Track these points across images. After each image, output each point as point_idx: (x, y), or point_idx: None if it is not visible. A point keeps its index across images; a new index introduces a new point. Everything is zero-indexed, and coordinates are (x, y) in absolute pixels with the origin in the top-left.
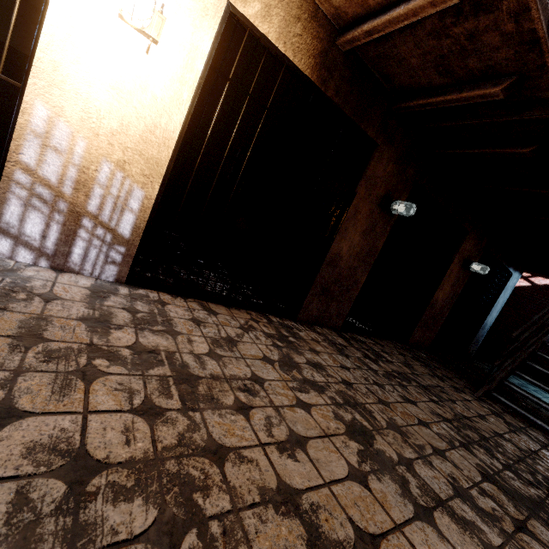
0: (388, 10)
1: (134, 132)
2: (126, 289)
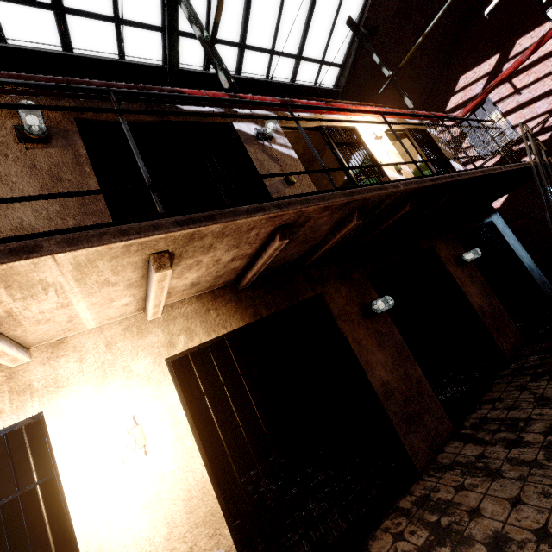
0: (253, 264)
1: (179, 516)
2: None
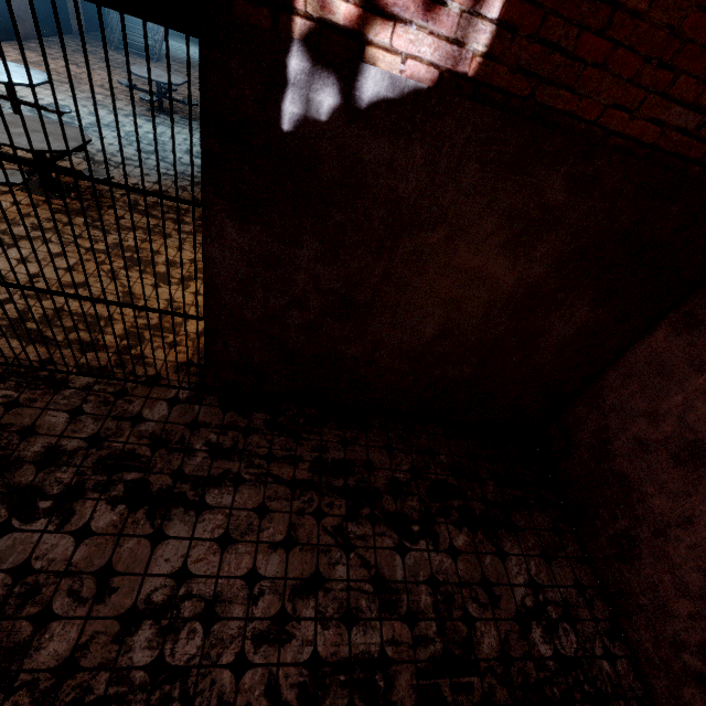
0: None
1: None
2: None
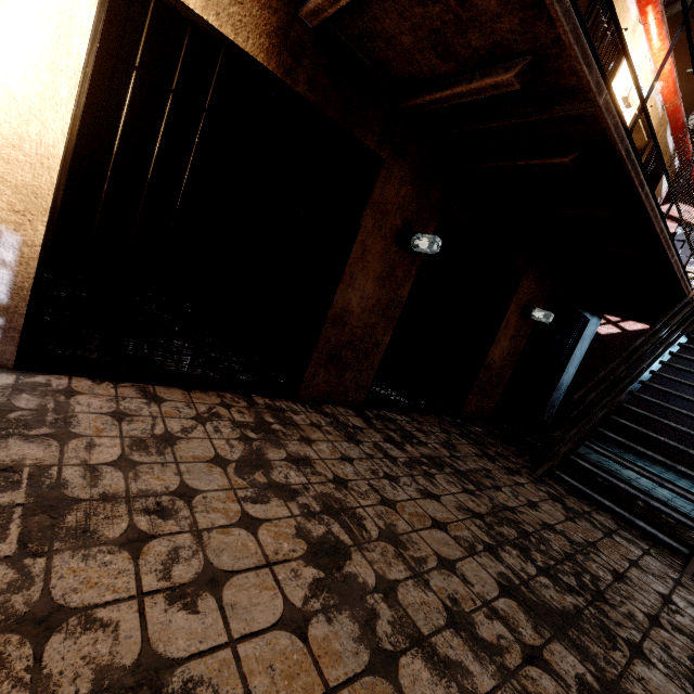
0: None
1: None
2: (12, 377)
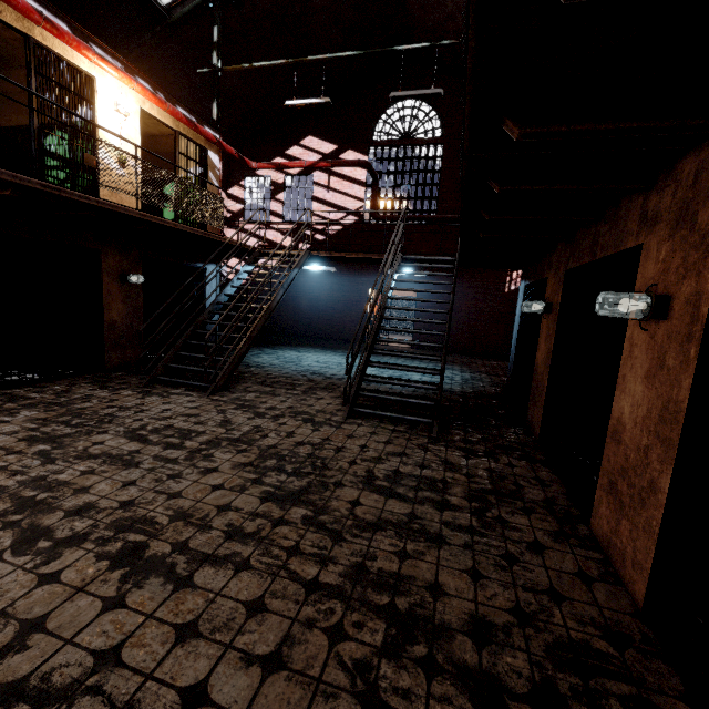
0: None
1: None
2: None
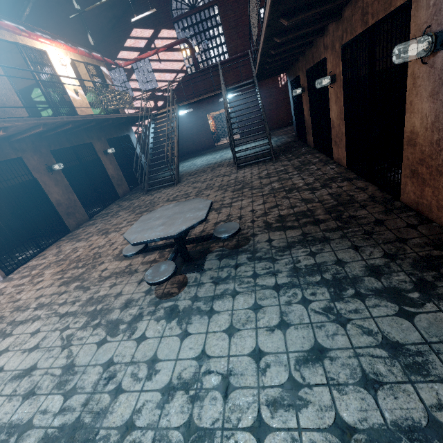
0: None
1: None
2: (11, 275)
